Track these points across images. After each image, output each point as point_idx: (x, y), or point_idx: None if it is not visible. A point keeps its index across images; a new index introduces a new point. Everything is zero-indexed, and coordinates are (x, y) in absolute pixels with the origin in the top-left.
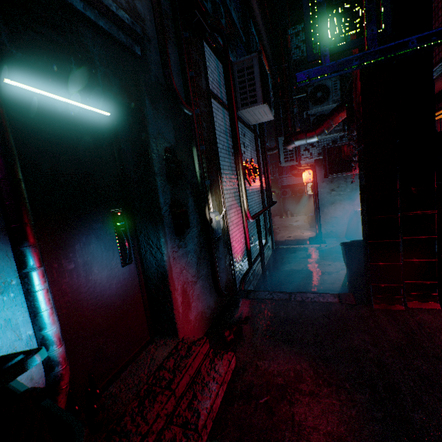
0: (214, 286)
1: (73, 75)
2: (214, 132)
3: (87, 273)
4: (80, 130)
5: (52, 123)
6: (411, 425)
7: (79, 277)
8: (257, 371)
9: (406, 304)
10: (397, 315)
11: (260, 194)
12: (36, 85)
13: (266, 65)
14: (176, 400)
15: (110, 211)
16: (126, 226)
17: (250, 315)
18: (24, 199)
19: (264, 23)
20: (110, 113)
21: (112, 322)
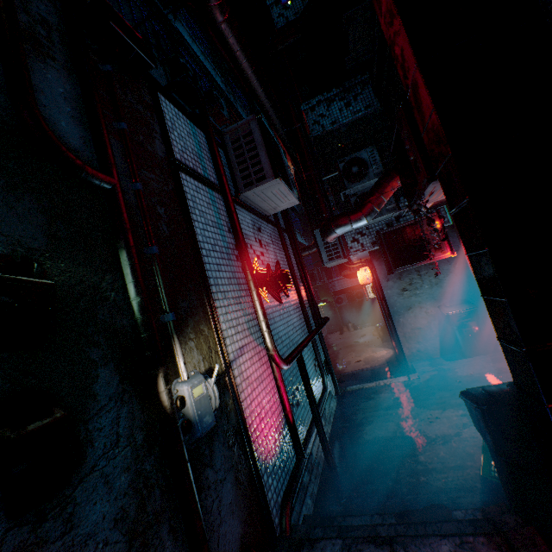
0: None
1: None
2: (189, 223)
3: None
4: None
5: None
6: None
7: None
8: None
9: None
10: None
11: (300, 312)
12: None
13: (289, 161)
14: None
15: None
16: None
17: None
18: None
19: (262, 86)
20: None
21: None
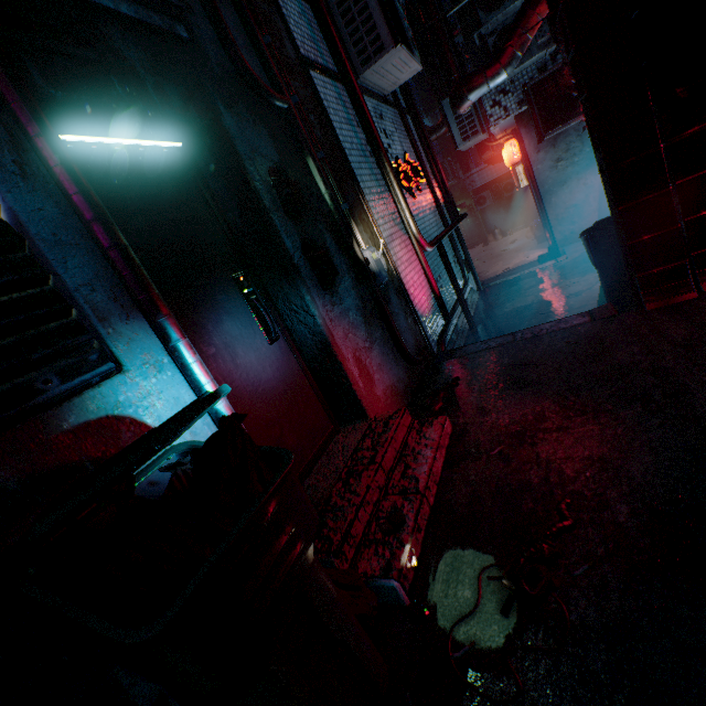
0: (399, 352)
1: (123, 101)
2: (331, 125)
3: (232, 356)
4: (156, 180)
5: (122, 179)
6: (701, 420)
7: (225, 362)
8: (483, 428)
9: (700, 288)
10: (685, 307)
11: (434, 209)
12: (89, 131)
13: None
14: (386, 475)
15: (230, 278)
16: (256, 294)
17: (460, 376)
18: (139, 266)
19: None
20: (181, 143)
21: (281, 410)
